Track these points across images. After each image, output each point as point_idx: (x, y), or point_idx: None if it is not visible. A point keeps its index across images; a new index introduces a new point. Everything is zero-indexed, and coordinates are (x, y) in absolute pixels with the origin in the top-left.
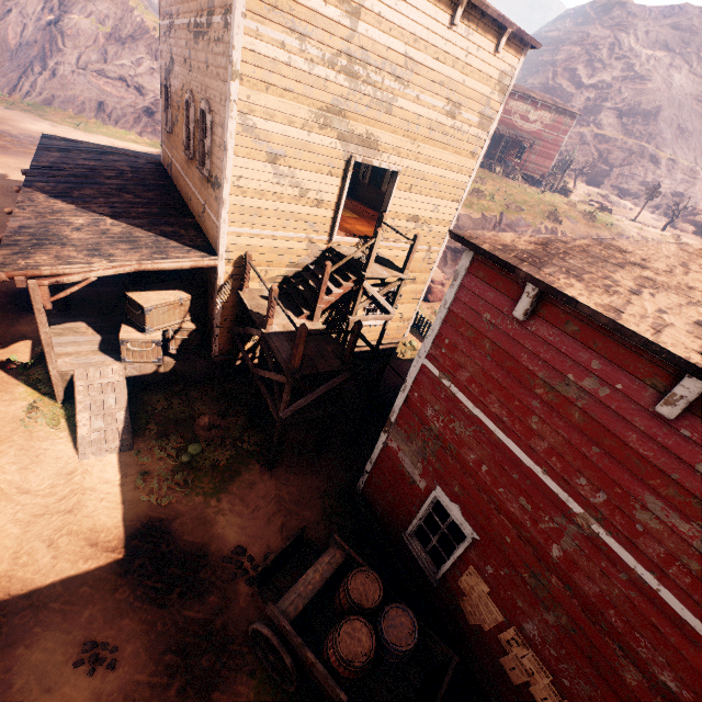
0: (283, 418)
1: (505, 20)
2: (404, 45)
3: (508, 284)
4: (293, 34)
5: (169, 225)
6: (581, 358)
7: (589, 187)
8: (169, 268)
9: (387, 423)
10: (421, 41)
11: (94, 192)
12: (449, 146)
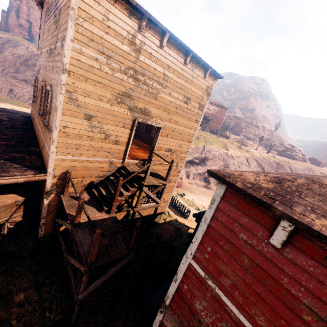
0: (81, 299)
1: (208, 65)
2: (163, 69)
3: (259, 213)
4: (103, 55)
5: (19, 152)
6: None
7: (235, 135)
8: (6, 182)
9: (163, 305)
10: (171, 68)
11: None
12: (185, 116)
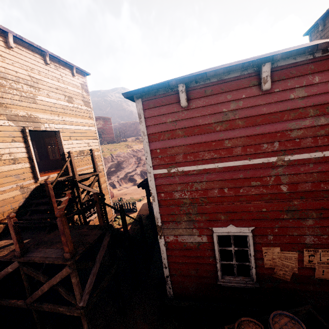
0: (85, 306)
1: (70, 63)
2: (25, 71)
3: (168, 98)
4: None
5: None
6: (222, 99)
7: (130, 137)
8: None
9: (158, 230)
10: (34, 70)
11: None
12: (77, 115)
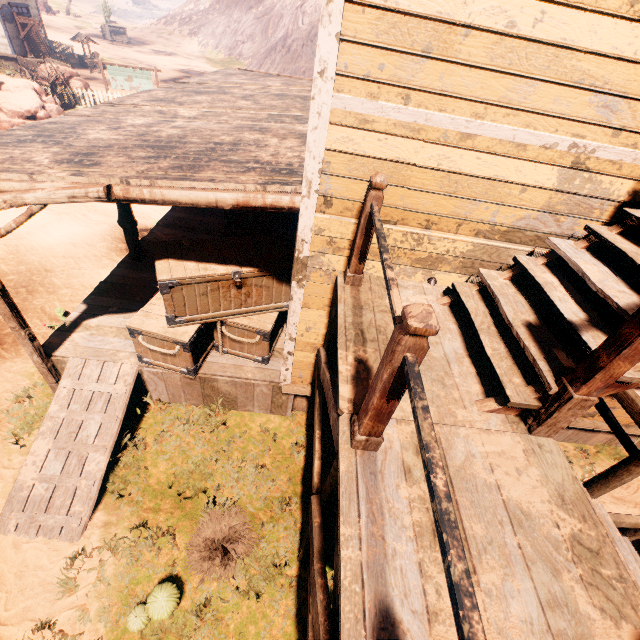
0: None
1: None
2: None
3: None
4: None
5: (260, 131)
6: None
7: None
8: (188, 202)
9: None
10: None
11: (207, 98)
12: None
